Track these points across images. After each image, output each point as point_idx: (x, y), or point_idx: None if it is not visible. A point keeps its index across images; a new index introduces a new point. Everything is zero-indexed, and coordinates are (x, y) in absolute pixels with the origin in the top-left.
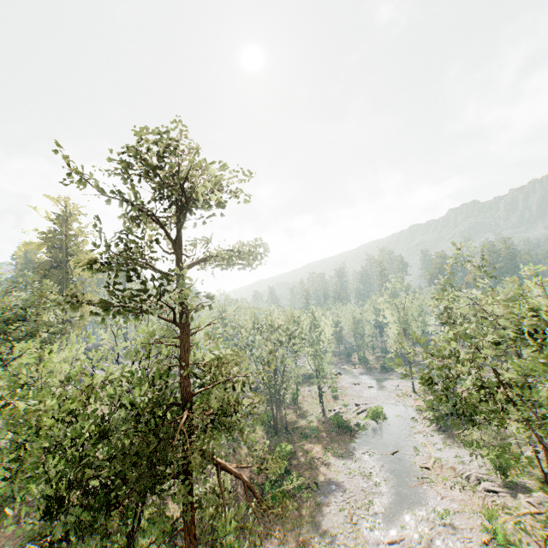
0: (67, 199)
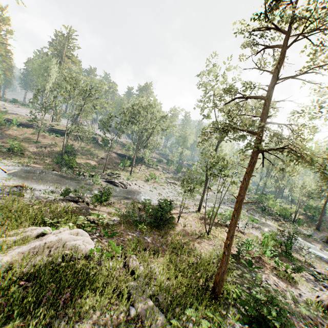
0: (71, 27)
